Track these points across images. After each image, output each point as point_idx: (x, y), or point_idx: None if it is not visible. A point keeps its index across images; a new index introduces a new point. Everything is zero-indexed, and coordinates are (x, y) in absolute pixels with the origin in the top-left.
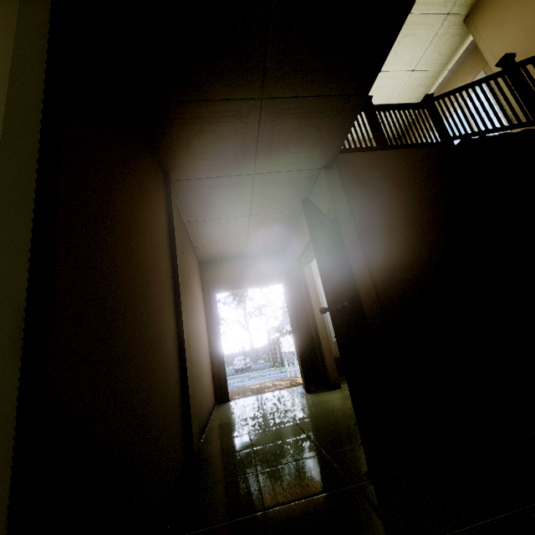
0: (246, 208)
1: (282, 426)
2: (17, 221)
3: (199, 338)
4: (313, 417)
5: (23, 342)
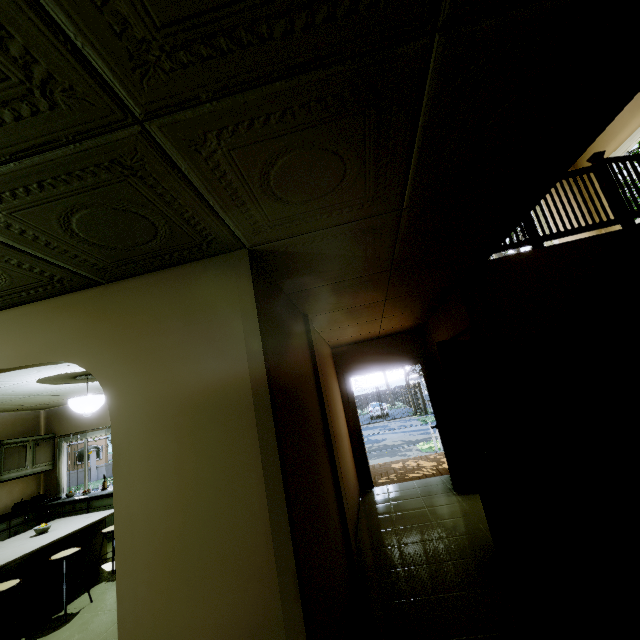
0: (378, 315)
1: (430, 543)
2: (282, 523)
3: (342, 442)
4: (460, 536)
5: (299, 591)
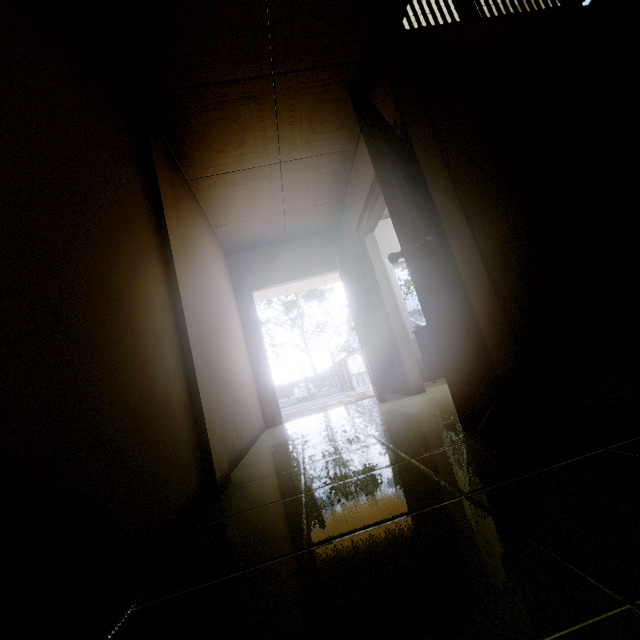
0: (272, 149)
1: (347, 438)
2: None
3: (228, 341)
4: (390, 423)
5: None
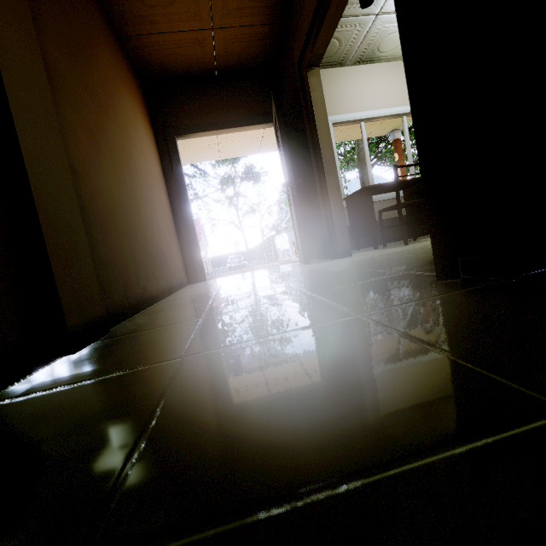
0: None
1: (267, 290)
2: None
3: (136, 178)
4: (318, 278)
5: None
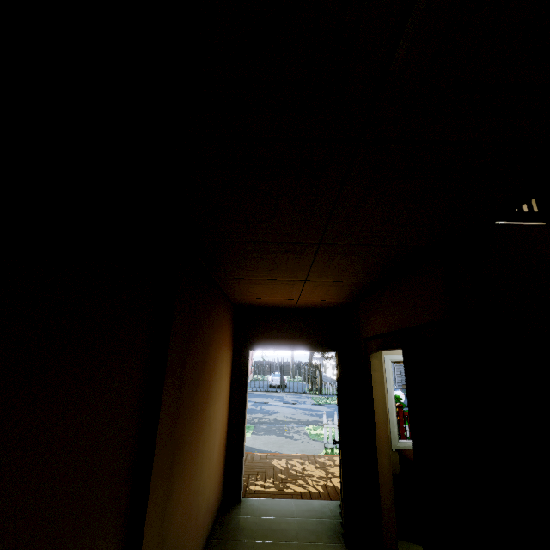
0: (301, 274)
1: None
2: None
3: (206, 443)
4: None
5: None
